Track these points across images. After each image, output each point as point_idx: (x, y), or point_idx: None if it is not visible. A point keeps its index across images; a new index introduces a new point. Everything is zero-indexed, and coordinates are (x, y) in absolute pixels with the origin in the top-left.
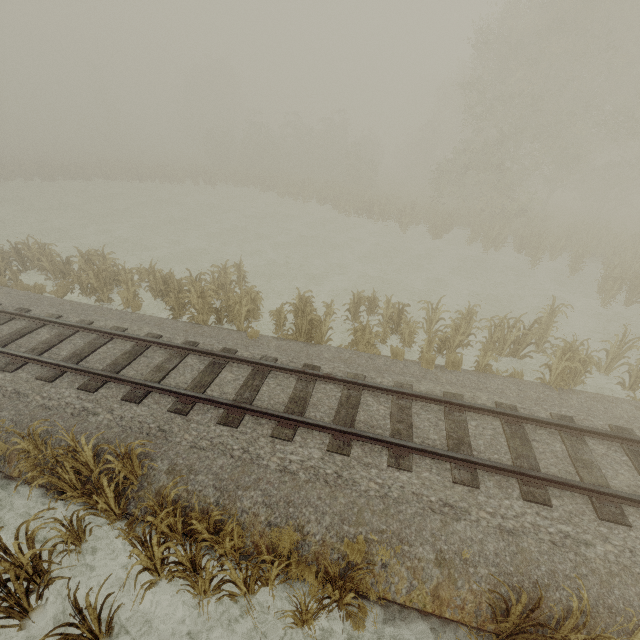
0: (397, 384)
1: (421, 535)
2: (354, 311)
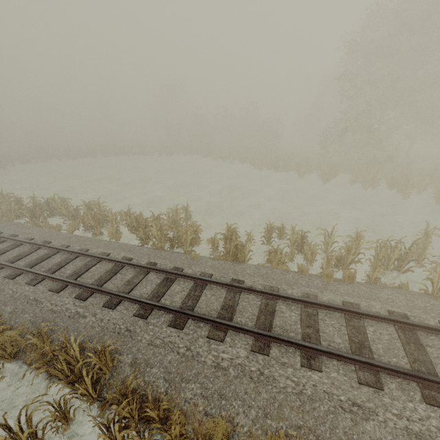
0: (304, 295)
1: (334, 433)
2: (268, 237)
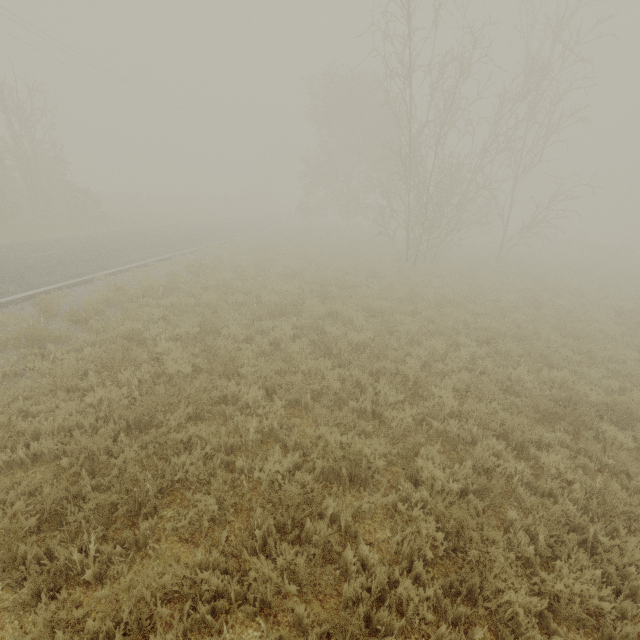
0: None
1: None
2: None
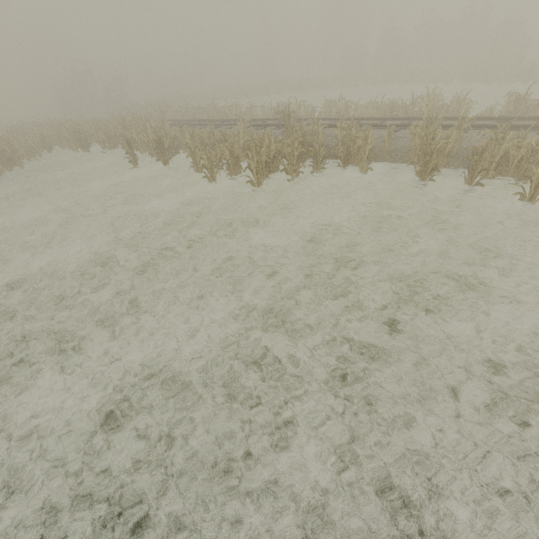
0: None
1: None
2: None
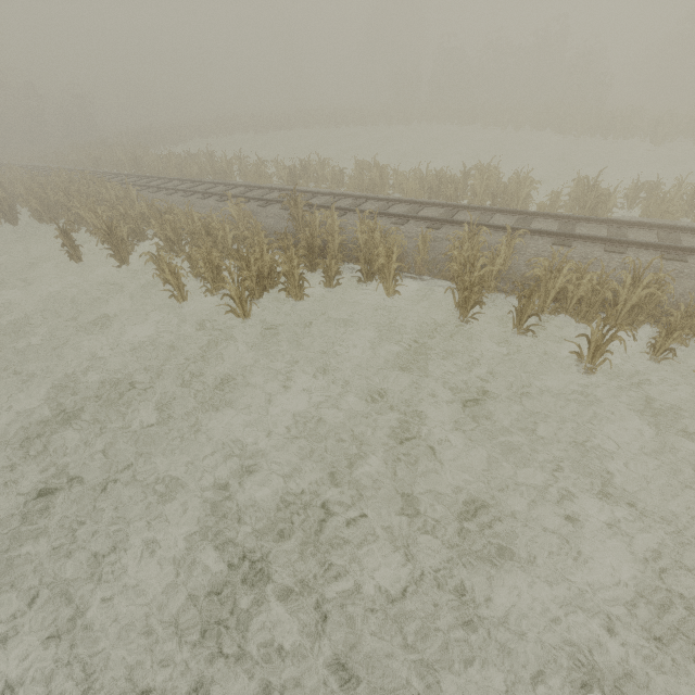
0: None
1: None
2: (633, 197)
